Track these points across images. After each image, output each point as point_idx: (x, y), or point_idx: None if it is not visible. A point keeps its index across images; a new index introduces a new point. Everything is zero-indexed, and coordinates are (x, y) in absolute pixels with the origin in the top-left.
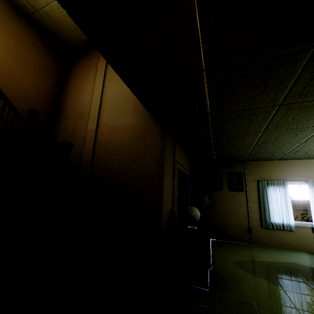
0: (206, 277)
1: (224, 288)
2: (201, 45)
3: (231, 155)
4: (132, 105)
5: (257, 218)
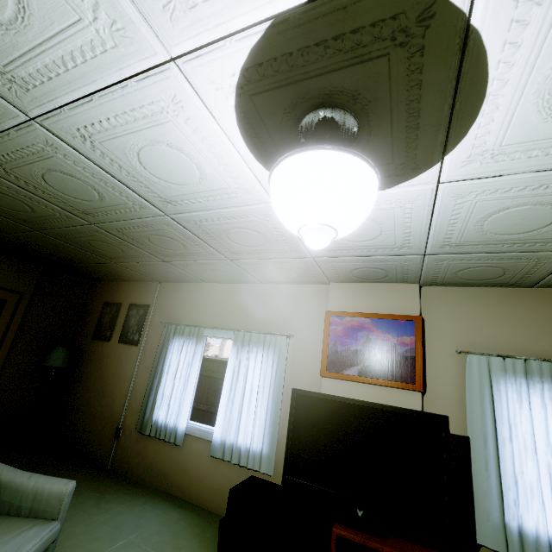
0: None
1: None
2: None
3: (90, 262)
4: None
5: (138, 408)
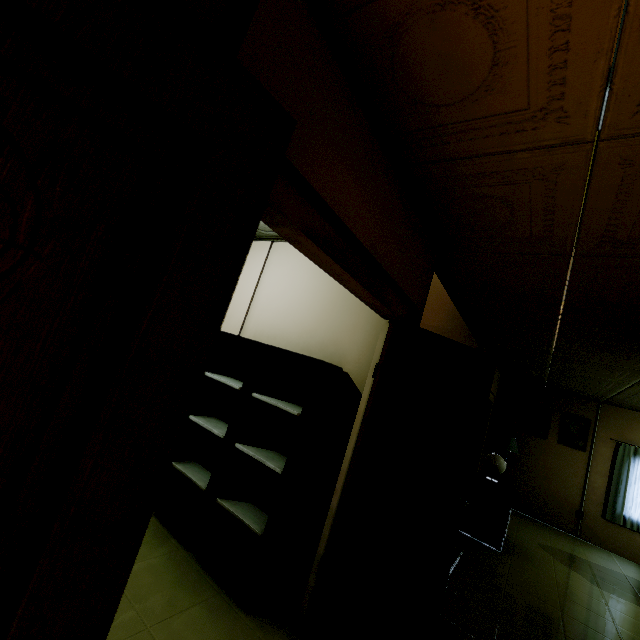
0: (500, 538)
1: (520, 558)
2: (558, 324)
3: (577, 391)
4: (441, 301)
5: (599, 501)
